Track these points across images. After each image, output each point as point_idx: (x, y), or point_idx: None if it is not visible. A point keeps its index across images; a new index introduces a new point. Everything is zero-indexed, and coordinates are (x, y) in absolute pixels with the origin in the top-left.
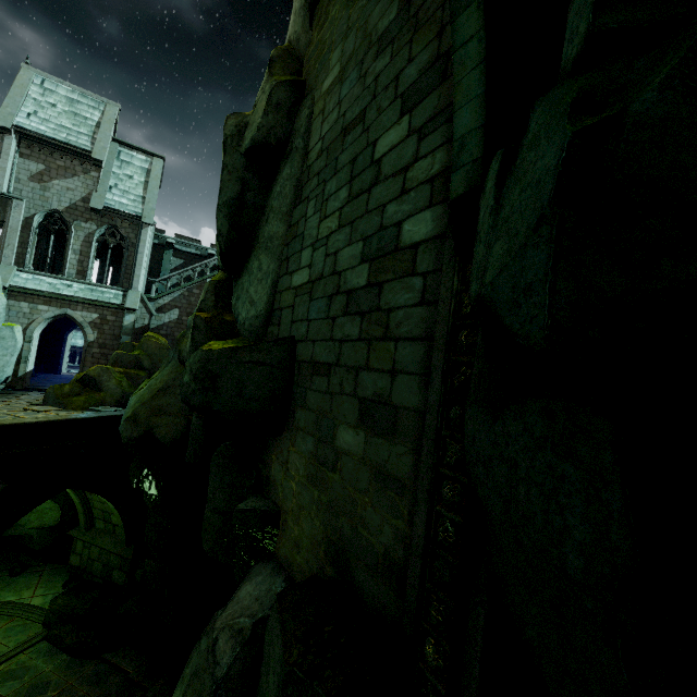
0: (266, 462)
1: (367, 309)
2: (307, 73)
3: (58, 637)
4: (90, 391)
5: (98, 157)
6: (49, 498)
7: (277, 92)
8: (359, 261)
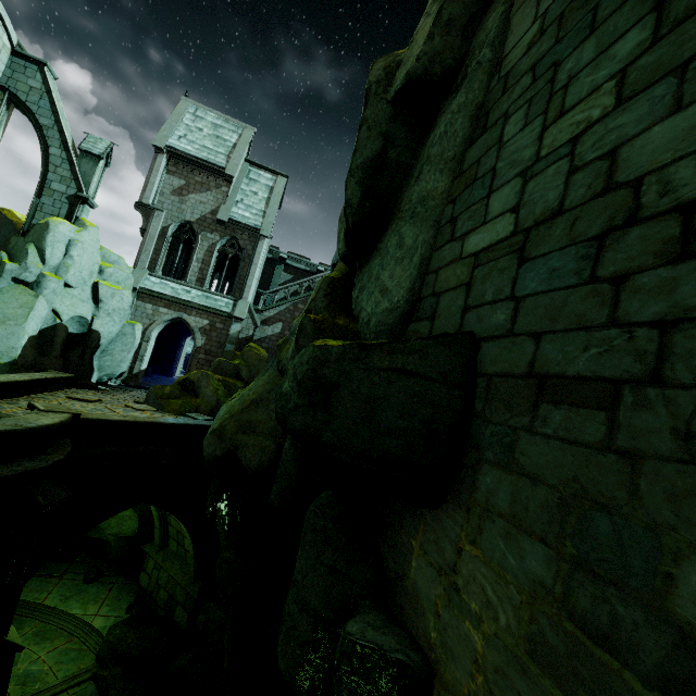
0: (396, 546)
1: None
2: None
3: (105, 682)
4: (188, 395)
5: (230, 173)
6: (121, 510)
7: (450, 5)
8: None
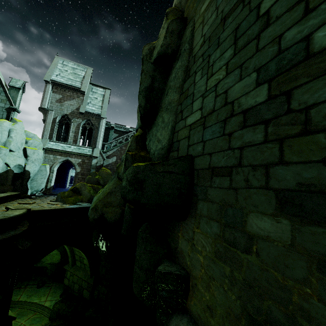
0: (173, 237)
1: (272, 116)
2: (188, 13)
3: None
4: (76, 195)
5: (83, 90)
6: (54, 249)
7: (171, 25)
8: (255, 86)
